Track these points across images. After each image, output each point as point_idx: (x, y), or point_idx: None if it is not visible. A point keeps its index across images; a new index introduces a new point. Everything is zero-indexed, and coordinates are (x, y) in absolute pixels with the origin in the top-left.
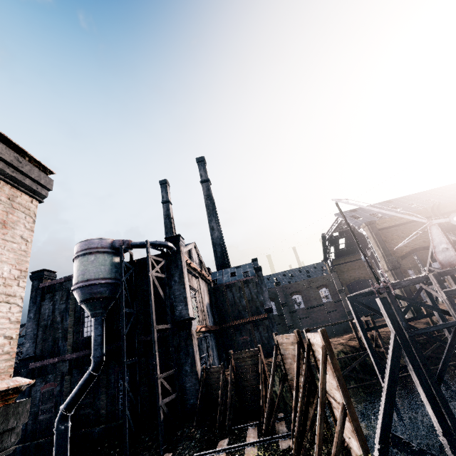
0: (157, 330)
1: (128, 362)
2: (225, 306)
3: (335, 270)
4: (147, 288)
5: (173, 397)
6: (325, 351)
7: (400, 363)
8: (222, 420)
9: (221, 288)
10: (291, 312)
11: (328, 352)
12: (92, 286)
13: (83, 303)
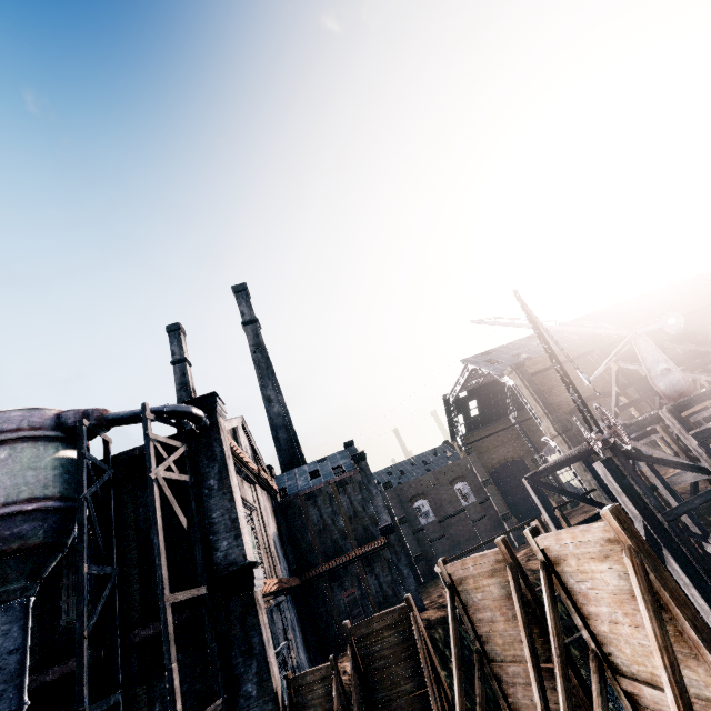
0: (173, 607)
1: (95, 710)
2: (307, 536)
3: (472, 450)
4: (145, 512)
5: None
6: (641, 560)
7: None
8: None
9: (297, 503)
10: (415, 532)
11: (647, 561)
12: None
13: None
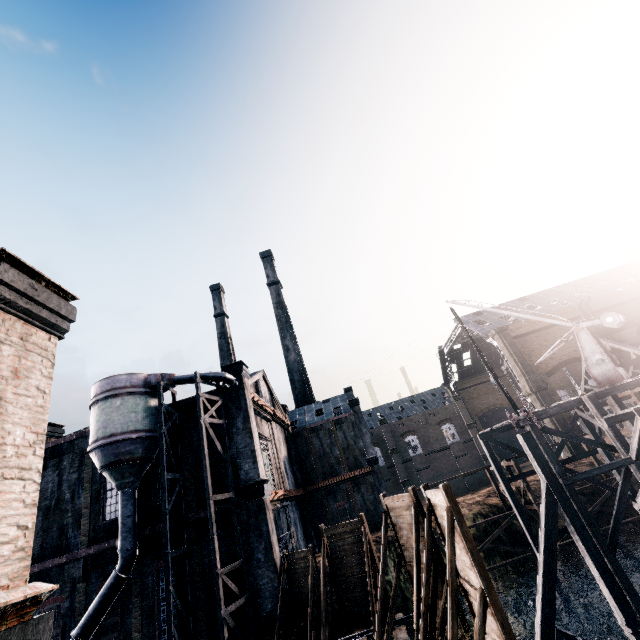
0: (215, 502)
1: (173, 553)
2: (310, 459)
3: (460, 397)
4: (197, 440)
5: (241, 603)
6: (452, 515)
7: (561, 525)
8: (315, 631)
9: (304, 434)
10: (404, 461)
11: (456, 516)
12: (118, 444)
13: (104, 470)
